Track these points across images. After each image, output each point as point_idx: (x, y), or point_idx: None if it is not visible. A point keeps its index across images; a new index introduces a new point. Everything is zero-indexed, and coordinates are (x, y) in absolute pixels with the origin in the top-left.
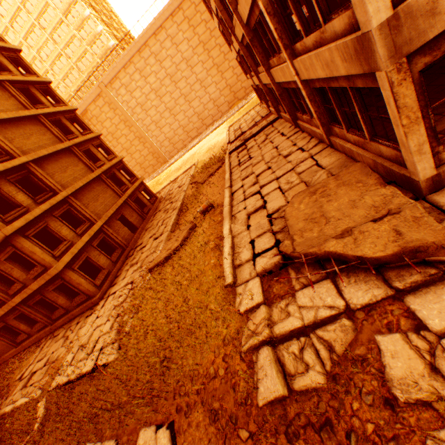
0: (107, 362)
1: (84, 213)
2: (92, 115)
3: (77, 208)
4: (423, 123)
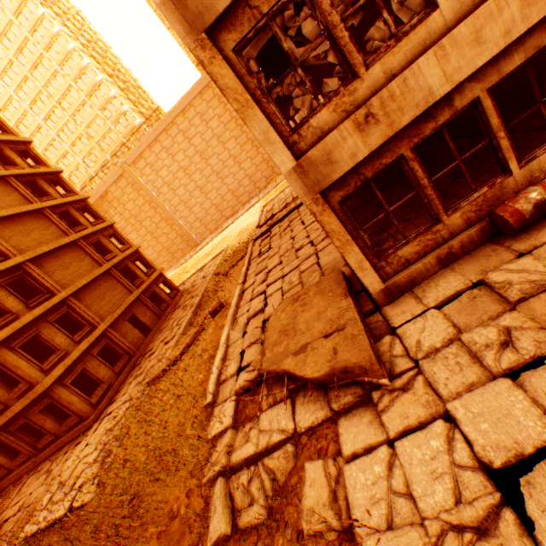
0: (83, 503)
1: (85, 315)
2: (113, 197)
3: (77, 310)
4: (358, 243)
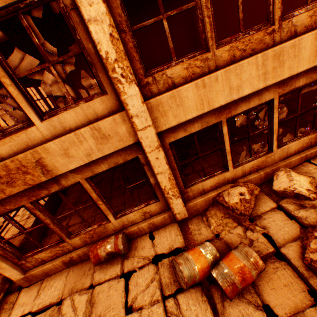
0: None
1: None
2: None
3: None
4: None
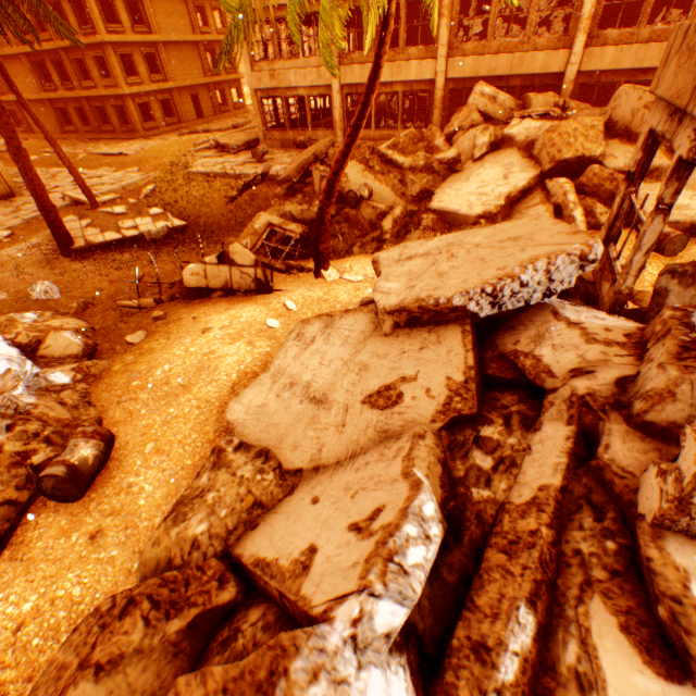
0: (128, 155)
1: (165, 67)
2: None
3: (162, 58)
4: (263, 119)
